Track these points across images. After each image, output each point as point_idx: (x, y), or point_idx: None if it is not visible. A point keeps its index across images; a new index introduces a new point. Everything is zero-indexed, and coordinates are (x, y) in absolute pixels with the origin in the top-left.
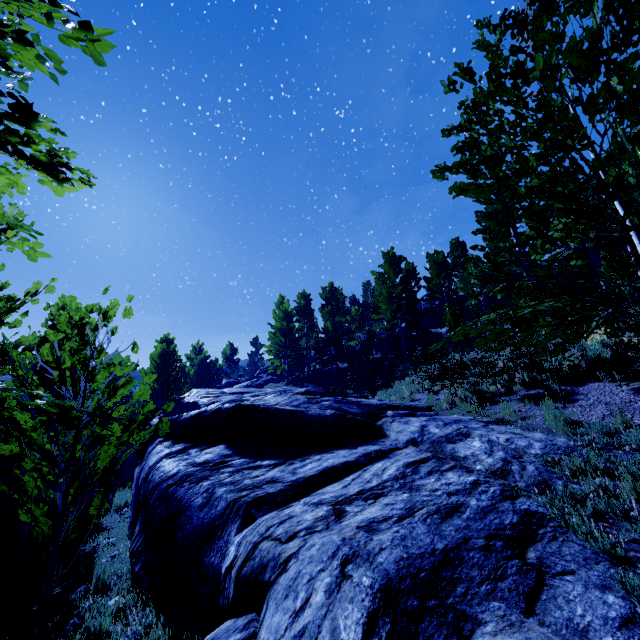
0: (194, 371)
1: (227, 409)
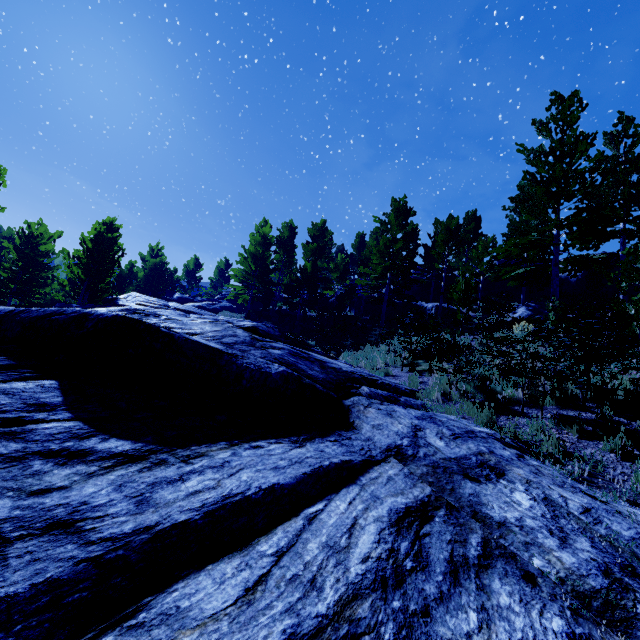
0: (145, 275)
1: (97, 319)
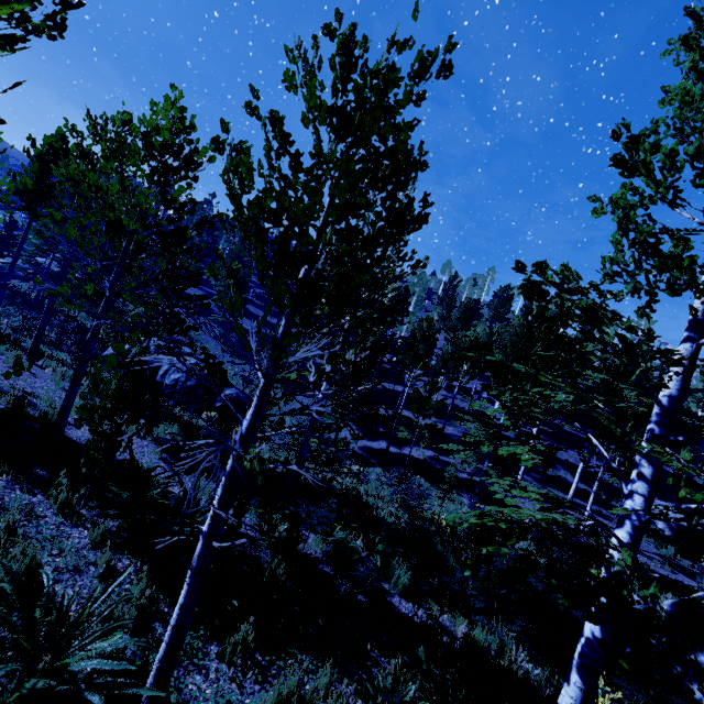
0: None
1: None
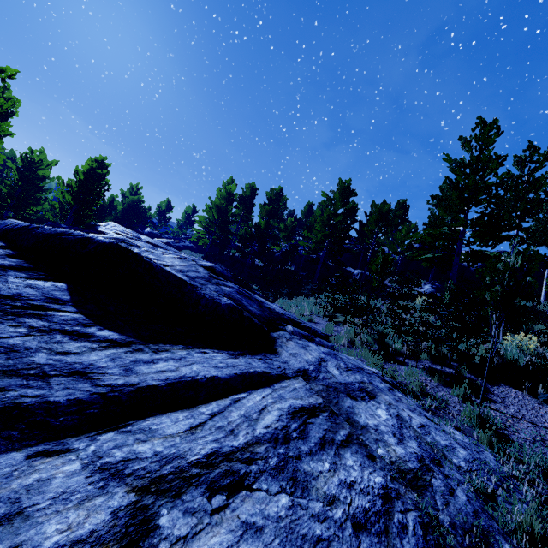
0: (123, 208)
1: (98, 243)
